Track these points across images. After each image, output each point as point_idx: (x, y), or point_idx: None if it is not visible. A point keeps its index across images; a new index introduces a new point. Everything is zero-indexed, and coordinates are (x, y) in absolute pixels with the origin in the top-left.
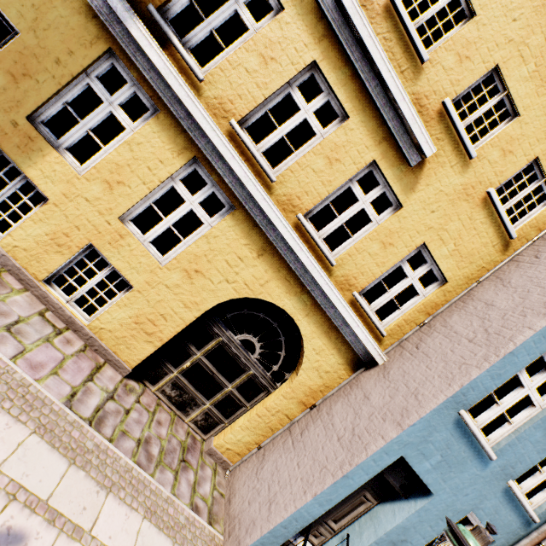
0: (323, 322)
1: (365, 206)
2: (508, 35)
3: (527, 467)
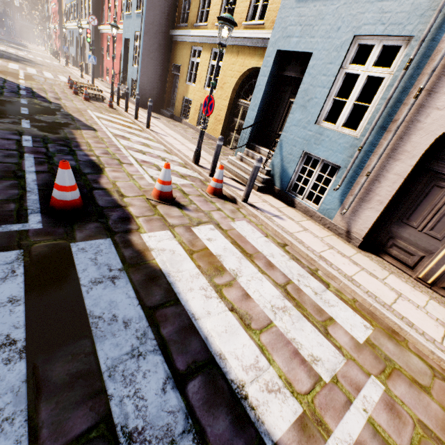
0: None
1: None
2: None
3: None
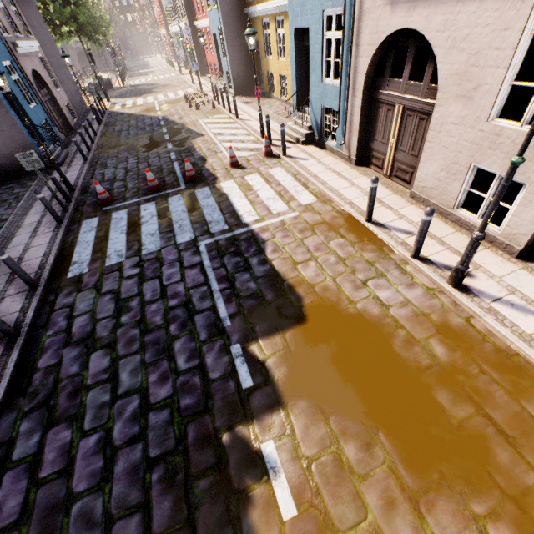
0: None
1: None
2: None
3: None
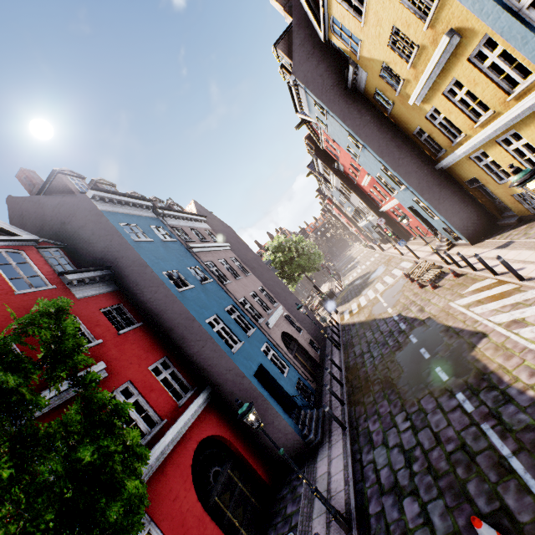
0: None
1: (495, 56)
2: (388, 3)
3: None
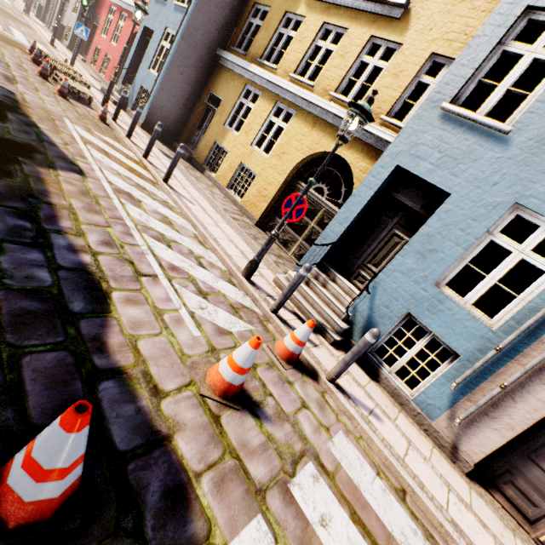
0: (363, 149)
1: (375, 64)
2: None
3: None
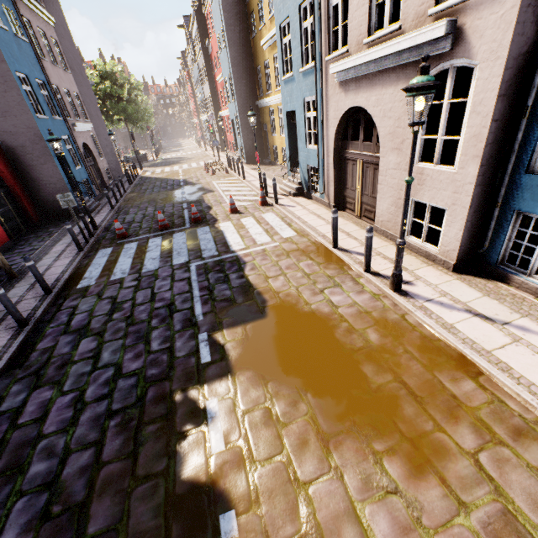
0: None
1: None
2: None
3: (300, 57)
